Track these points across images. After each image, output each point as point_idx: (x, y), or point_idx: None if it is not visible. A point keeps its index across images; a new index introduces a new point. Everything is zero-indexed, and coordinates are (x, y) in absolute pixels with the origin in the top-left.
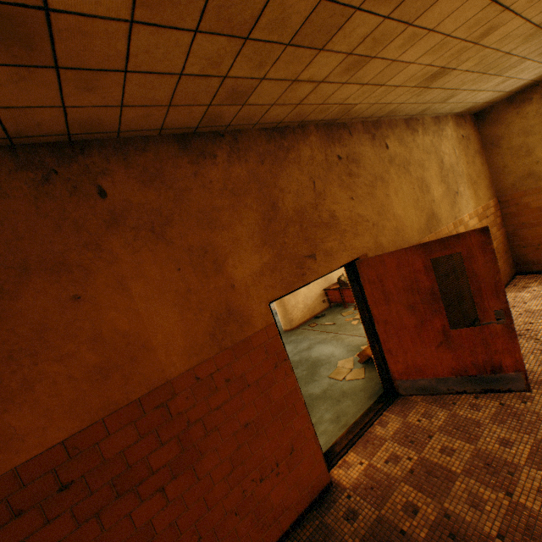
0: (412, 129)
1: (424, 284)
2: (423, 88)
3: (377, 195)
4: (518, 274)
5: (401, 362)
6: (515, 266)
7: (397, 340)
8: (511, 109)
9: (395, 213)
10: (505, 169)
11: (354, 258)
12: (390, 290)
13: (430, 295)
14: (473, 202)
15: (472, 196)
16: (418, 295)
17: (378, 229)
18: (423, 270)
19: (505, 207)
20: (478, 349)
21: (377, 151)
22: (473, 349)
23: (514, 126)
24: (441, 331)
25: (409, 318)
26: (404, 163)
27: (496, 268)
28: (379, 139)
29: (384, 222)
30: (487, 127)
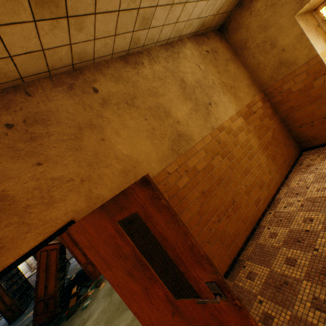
0: (133, 64)
1: (126, 249)
2: (65, 18)
3: (85, 145)
4: (304, 151)
5: (151, 325)
6: (299, 144)
7: (137, 305)
8: (244, 12)
9: (120, 154)
10: (259, 66)
11: (51, 233)
12: (105, 256)
13: (137, 261)
14: (234, 105)
15: (232, 99)
16: (128, 261)
17: (91, 182)
18: (117, 234)
19: (272, 98)
20: (213, 324)
21: (79, 99)
22: (208, 323)
23: (252, 26)
24: (167, 300)
25: (134, 284)
26: (126, 99)
27: (183, 229)
28: (82, 86)
29: (102, 170)
30: (232, 35)
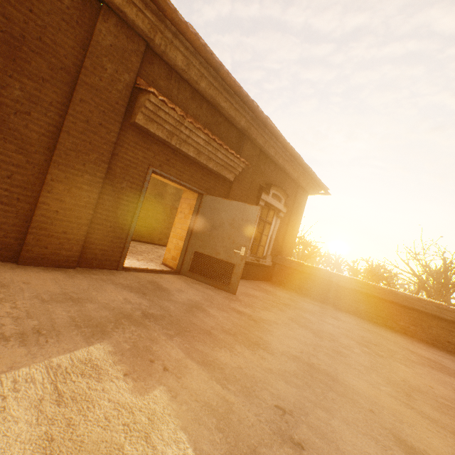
0: None
1: None
2: None
3: None
4: None
5: None
6: None
7: None
8: None
9: None
10: None
11: None
12: None
13: None
14: None
15: None
16: None
17: None
18: None
19: None
20: None
21: None
22: None
23: None
24: None
25: None
26: None
27: None
28: None
29: None
30: None
